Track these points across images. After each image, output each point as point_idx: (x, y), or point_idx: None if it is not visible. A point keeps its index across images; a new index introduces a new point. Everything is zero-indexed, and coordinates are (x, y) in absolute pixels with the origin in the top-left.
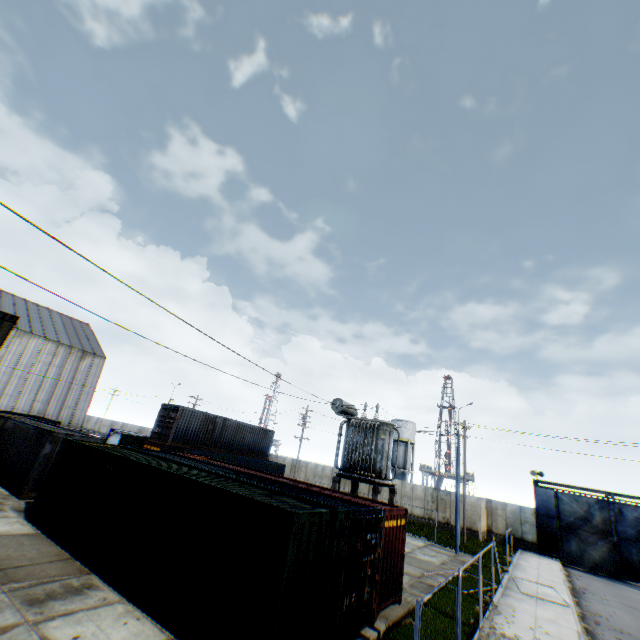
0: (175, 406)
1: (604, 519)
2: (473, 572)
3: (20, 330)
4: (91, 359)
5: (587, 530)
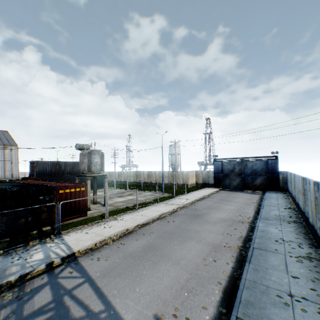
0: (34, 161)
1: (240, 169)
2: (155, 200)
3: None
4: (10, 148)
5: (233, 175)
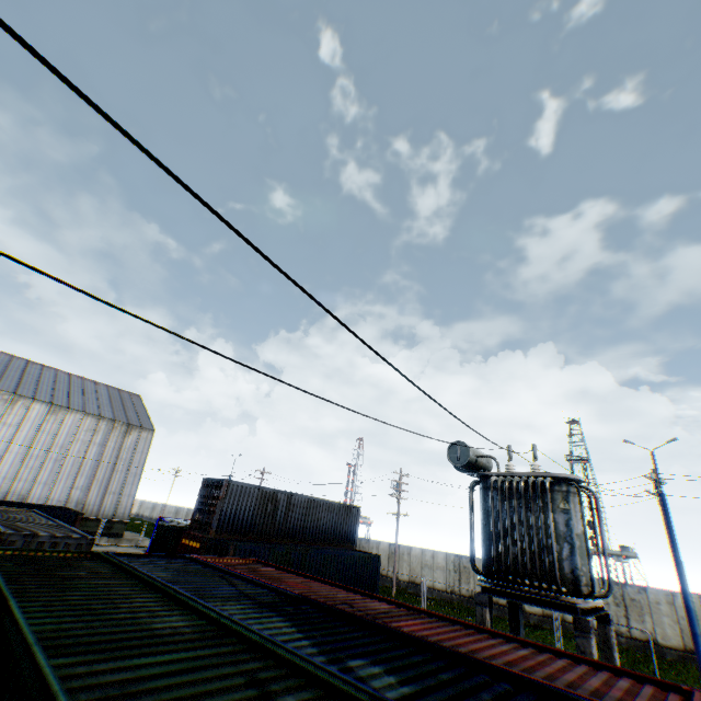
0: (218, 480)
1: None
2: None
3: (55, 405)
4: (137, 433)
5: None
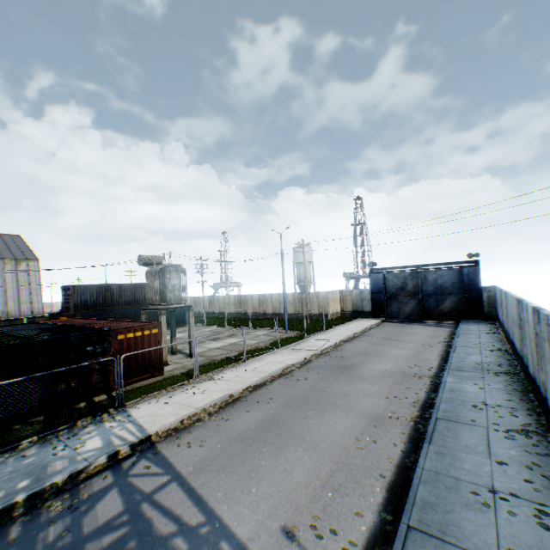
0: (68, 286)
1: (415, 285)
2: (274, 344)
3: None
4: (26, 264)
5: (403, 295)
